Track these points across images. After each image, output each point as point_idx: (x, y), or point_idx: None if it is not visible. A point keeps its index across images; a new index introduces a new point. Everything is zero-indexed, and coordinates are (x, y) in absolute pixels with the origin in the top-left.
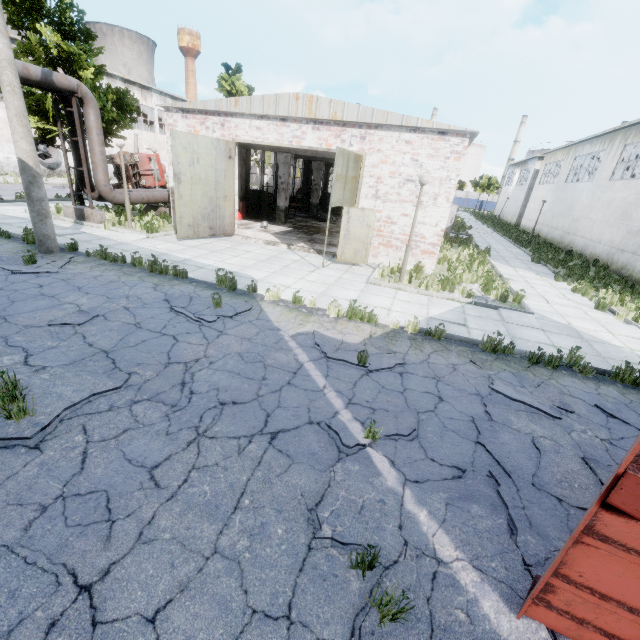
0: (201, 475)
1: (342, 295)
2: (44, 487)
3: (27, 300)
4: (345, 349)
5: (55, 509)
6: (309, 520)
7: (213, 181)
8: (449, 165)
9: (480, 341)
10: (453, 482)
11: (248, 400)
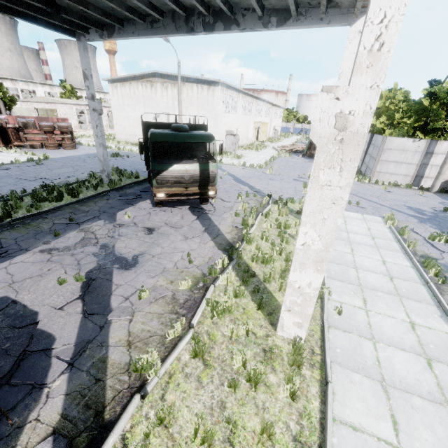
0: None
1: None
2: None
3: None
4: None
5: None
6: None
7: None
8: (70, 111)
9: None
10: None
11: None
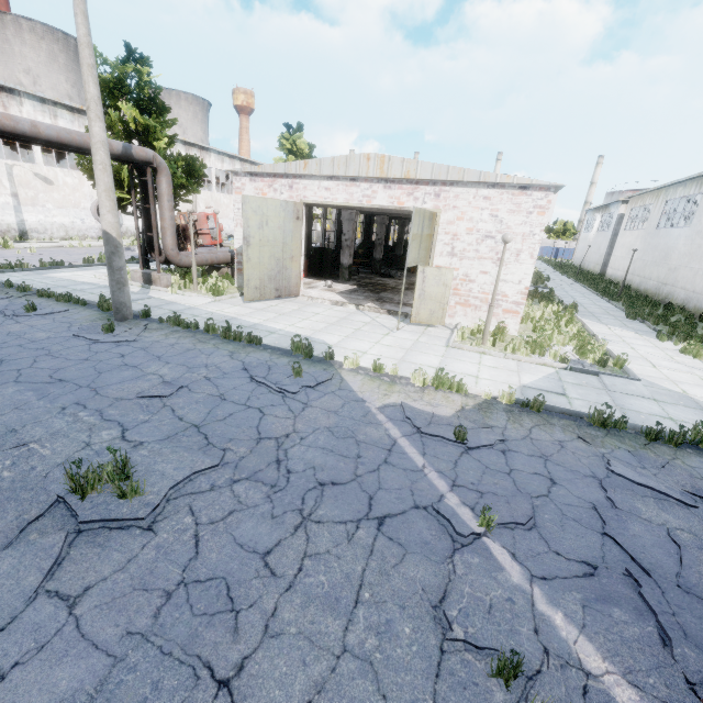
0: (315, 563)
1: (423, 361)
2: (165, 572)
3: (113, 371)
4: (438, 423)
5: (179, 596)
6: (436, 619)
7: (281, 242)
8: (532, 220)
9: (585, 414)
10: (586, 580)
11: (347, 480)
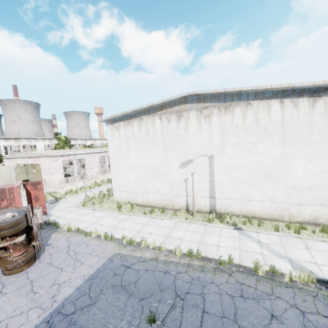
0: None
1: None
2: None
3: None
4: None
5: None
6: None
7: (9, 176)
8: (54, 164)
9: None
10: None
11: None
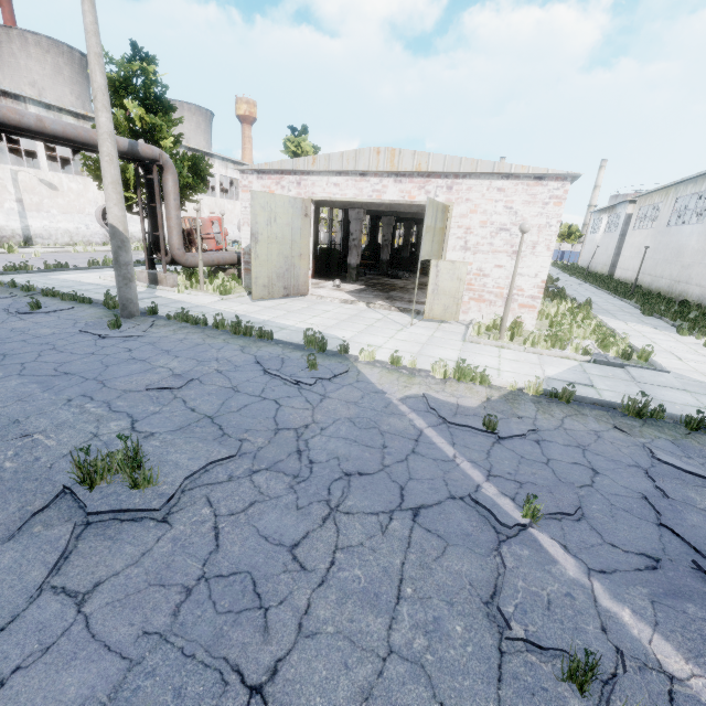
0: (348, 557)
1: (441, 354)
2: (183, 566)
3: (120, 364)
4: (464, 413)
5: (200, 592)
6: (489, 616)
7: (289, 240)
8: (548, 211)
9: (618, 404)
10: (649, 573)
11: (374, 470)
